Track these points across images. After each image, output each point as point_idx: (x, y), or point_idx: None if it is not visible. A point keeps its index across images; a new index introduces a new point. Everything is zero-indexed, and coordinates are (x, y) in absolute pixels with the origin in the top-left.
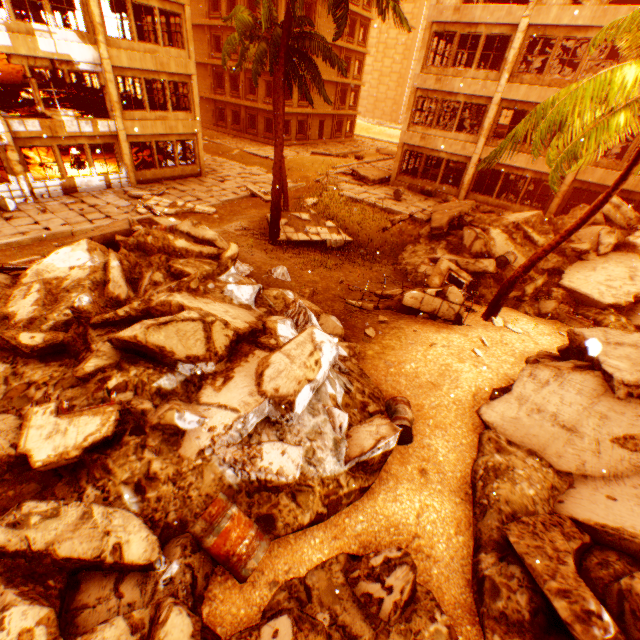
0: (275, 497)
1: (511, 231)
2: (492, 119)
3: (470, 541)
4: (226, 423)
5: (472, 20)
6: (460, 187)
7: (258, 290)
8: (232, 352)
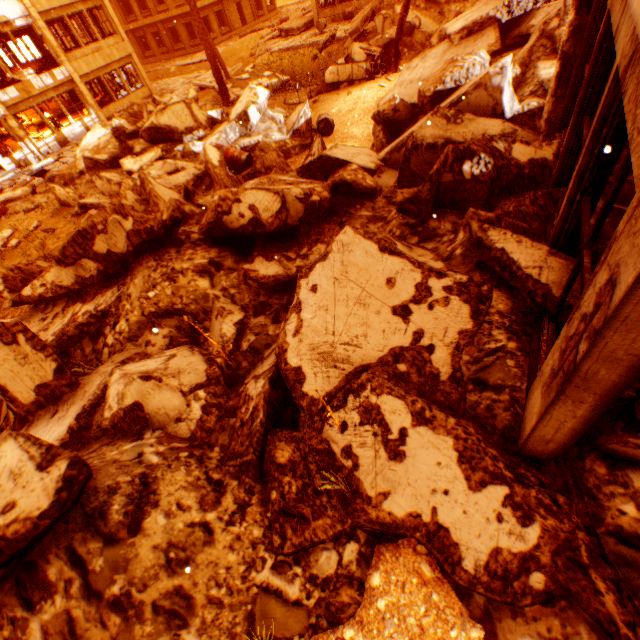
0: (253, 155)
1: (414, 0)
2: None
3: None
4: (217, 138)
5: None
6: None
7: (221, 114)
8: (212, 127)
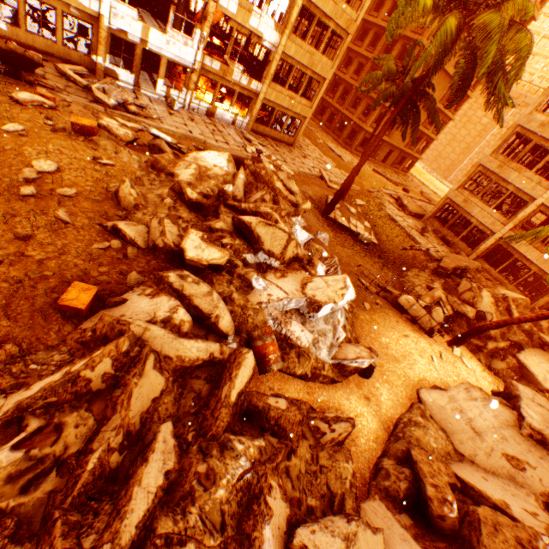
0: (288, 350)
1: (498, 299)
2: (527, 214)
3: (379, 451)
4: (279, 296)
5: None
6: (474, 250)
7: (310, 239)
8: (289, 263)
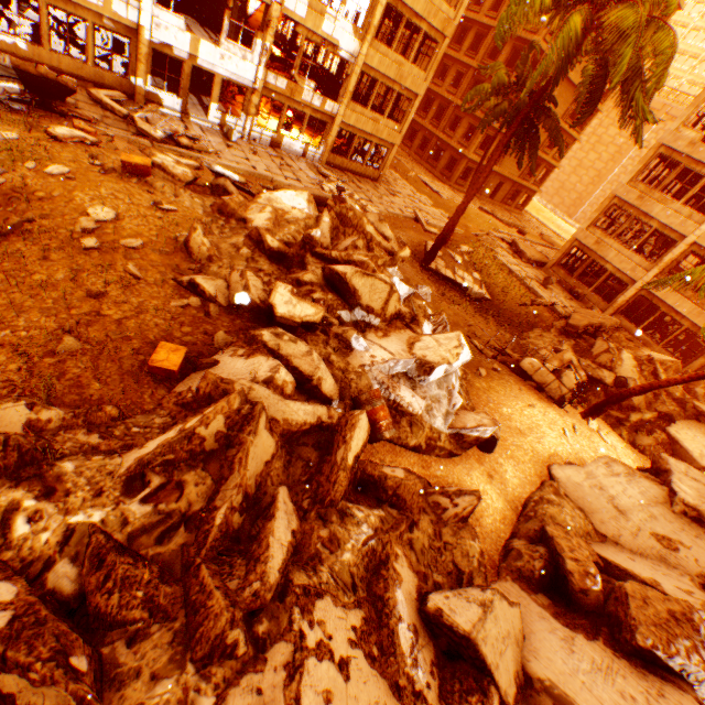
0: (399, 418)
1: (642, 361)
2: (675, 256)
3: (507, 532)
4: (384, 358)
5: (702, 159)
6: (610, 304)
7: (411, 293)
8: (391, 321)
